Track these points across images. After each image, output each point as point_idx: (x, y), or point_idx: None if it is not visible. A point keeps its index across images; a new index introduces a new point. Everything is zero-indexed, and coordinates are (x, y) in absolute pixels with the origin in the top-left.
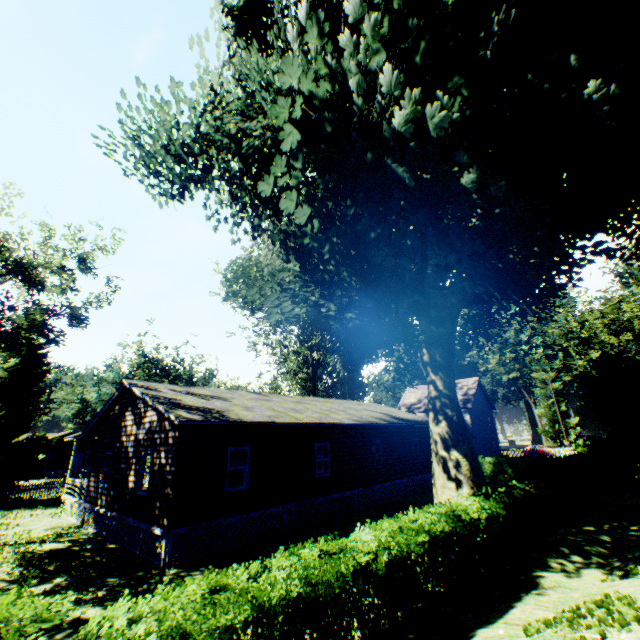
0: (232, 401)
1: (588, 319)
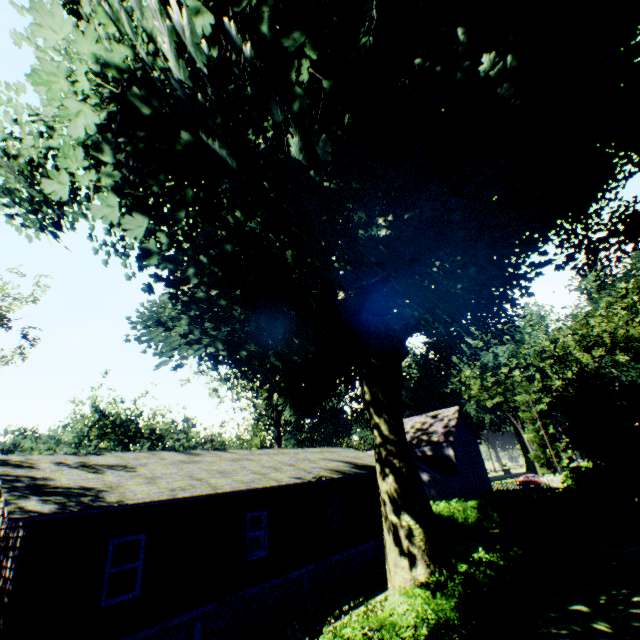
0: (137, 470)
1: (559, 337)
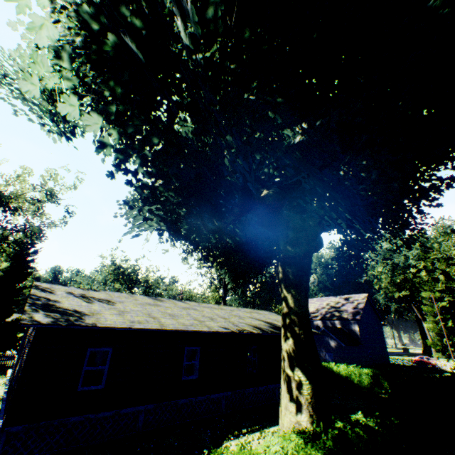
0: (115, 305)
1: None
